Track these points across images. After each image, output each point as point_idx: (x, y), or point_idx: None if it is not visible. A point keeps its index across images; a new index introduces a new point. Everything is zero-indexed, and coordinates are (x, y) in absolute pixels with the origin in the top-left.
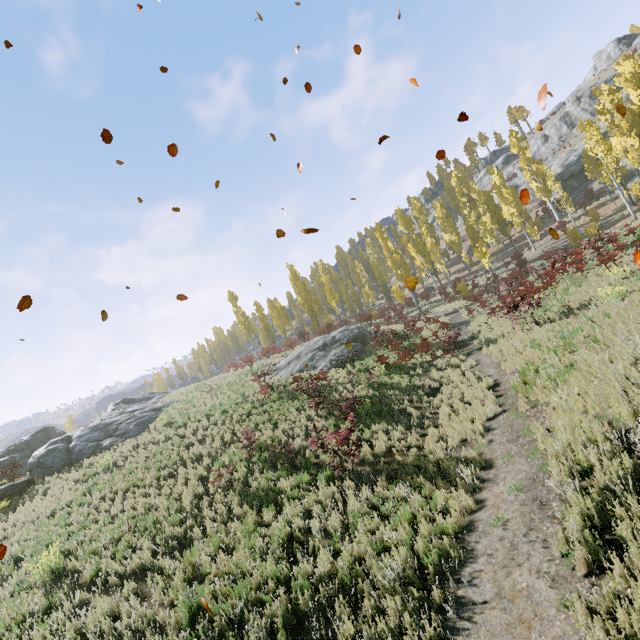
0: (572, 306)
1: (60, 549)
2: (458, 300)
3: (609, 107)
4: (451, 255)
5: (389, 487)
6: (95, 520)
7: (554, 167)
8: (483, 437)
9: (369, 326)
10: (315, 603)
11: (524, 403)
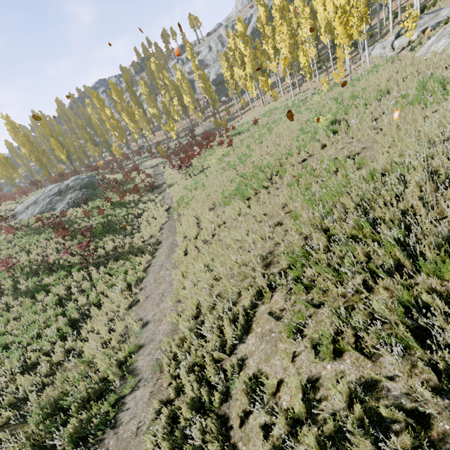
0: (205, 167)
1: None
2: (159, 157)
3: (233, 47)
4: (155, 123)
5: (115, 263)
6: None
7: (212, 73)
8: (159, 232)
9: (97, 175)
10: (80, 313)
11: (176, 215)
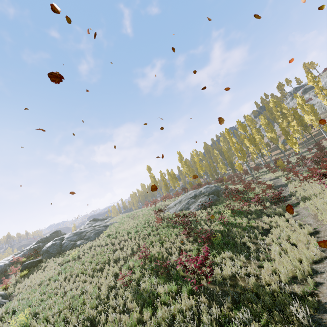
0: None
1: (33, 311)
2: (278, 171)
3: None
4: (271, 145)
5: (233, 310)
6: (57, 293)
7: None
8: (312, 278)
9: (222, 185)
10: None
11: None
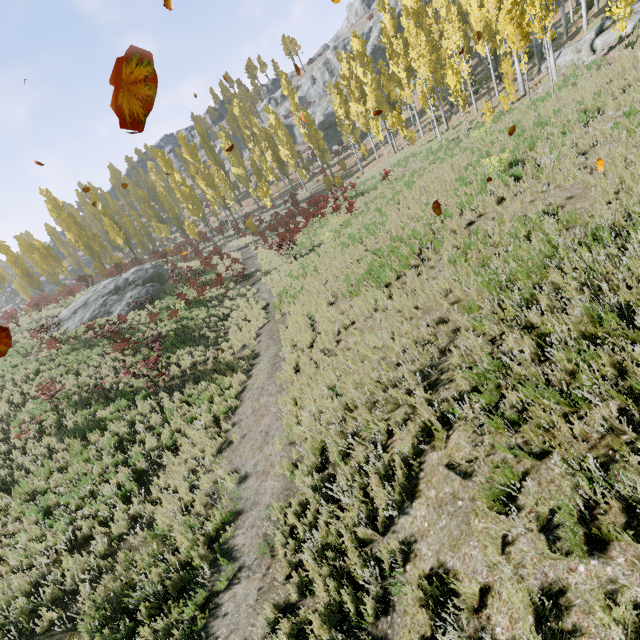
0: (316, 244)
1: None
2: (249, 235)
3: (347, 74)
4: (242, 188)
5: (194, 387)
6: None
7: (318, 114)
8: (255, 340)
9: (166, 264)
10: (149, 461)
11: (278, 314)
